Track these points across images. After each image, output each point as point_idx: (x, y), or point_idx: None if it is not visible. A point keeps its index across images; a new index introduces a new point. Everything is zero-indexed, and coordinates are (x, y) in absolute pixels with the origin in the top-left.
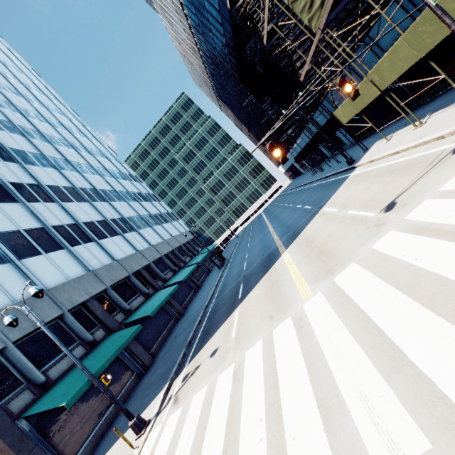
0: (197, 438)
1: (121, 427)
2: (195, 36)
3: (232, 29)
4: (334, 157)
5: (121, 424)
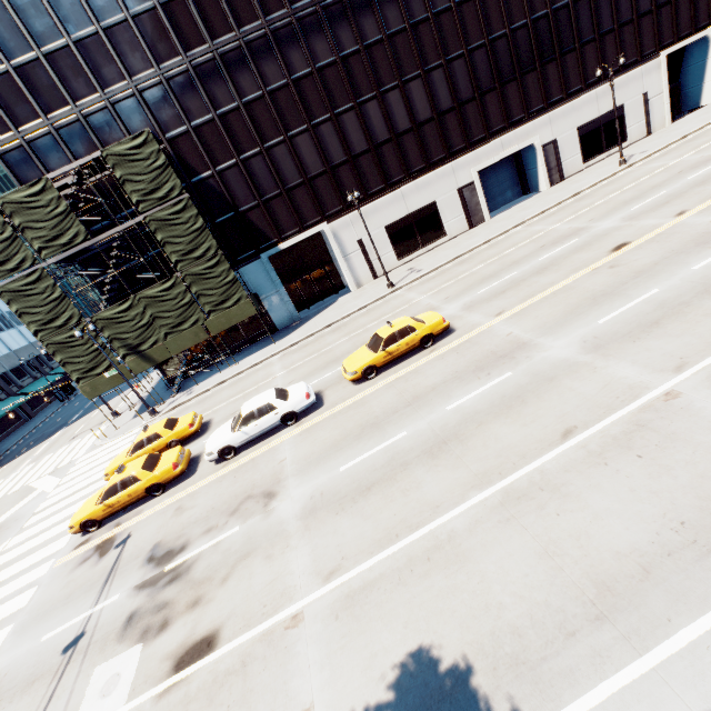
0: None
1: None
2: None
3: None
4: None
5: None
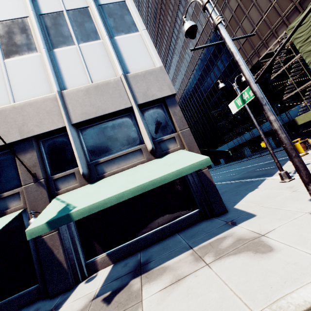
0: None
1: (233, 196)
2: (192, 75)
3: (250, 69)
4: (253, 155)
5: (227, 197)
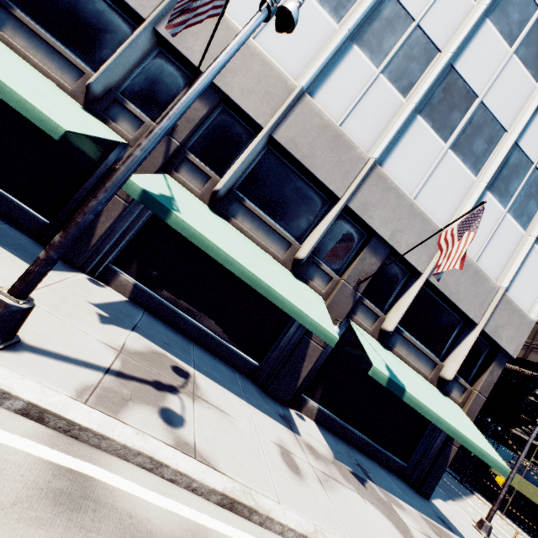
0: None
1: None
2: None
3: (522, 359)
4: None
5: None
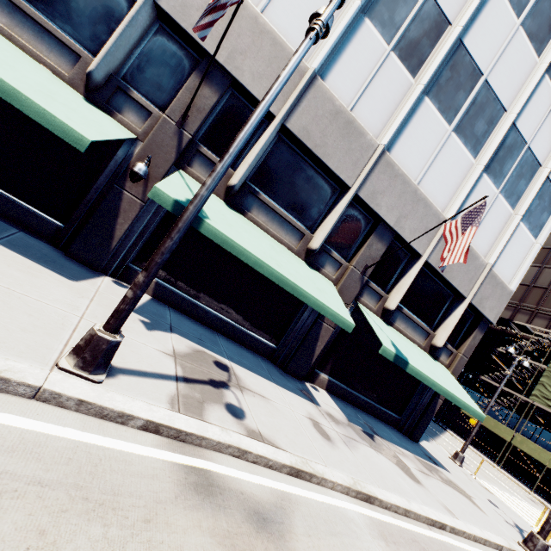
0: (536, 520)
1: None
2: None
3: None
4: None
5: None
